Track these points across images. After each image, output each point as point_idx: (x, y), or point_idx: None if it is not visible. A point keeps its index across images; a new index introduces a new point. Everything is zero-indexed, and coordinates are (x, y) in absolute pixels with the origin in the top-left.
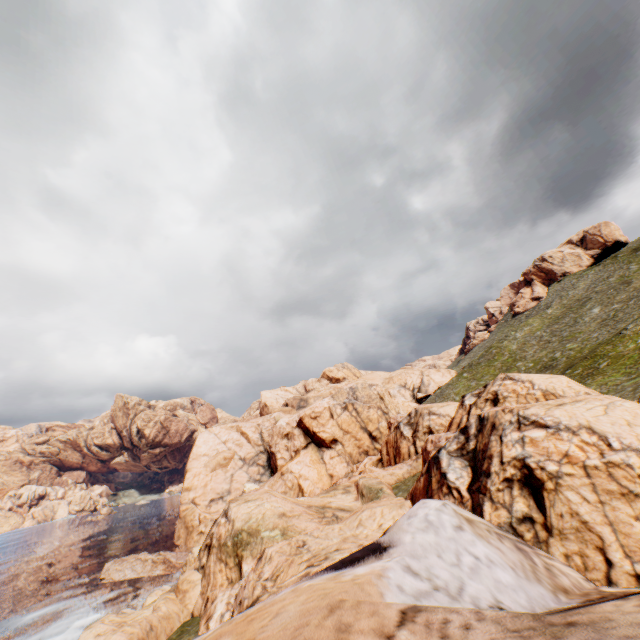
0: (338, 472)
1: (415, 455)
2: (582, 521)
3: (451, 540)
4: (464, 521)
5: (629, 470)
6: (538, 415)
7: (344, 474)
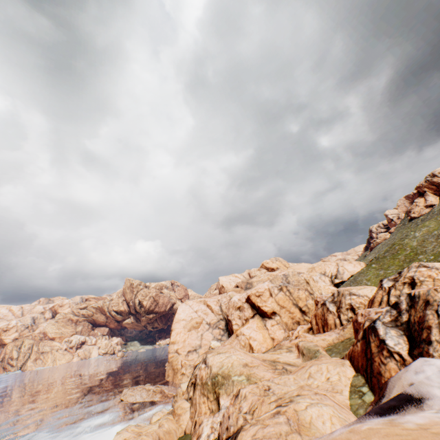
0: (278, 336)
1: (340, 326)
2: None
3: None
4: None
5: None
6: None
7: (282, 338)
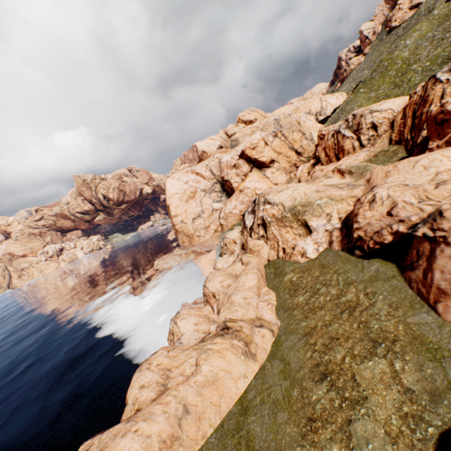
0: (280, 181)
1: (359, 147)
2: None
3: None
4: None
5: None
6: None
7: (285, 181)
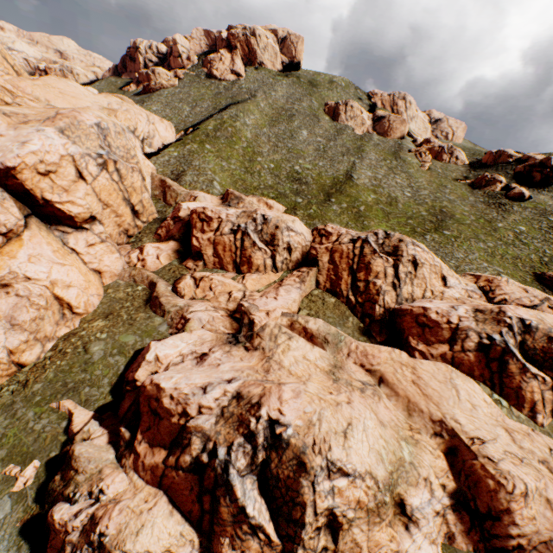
0: (110, 267)
1: (273, 268)
2: None
3: None
4: None
5: None
6: None
7: (122, 269)
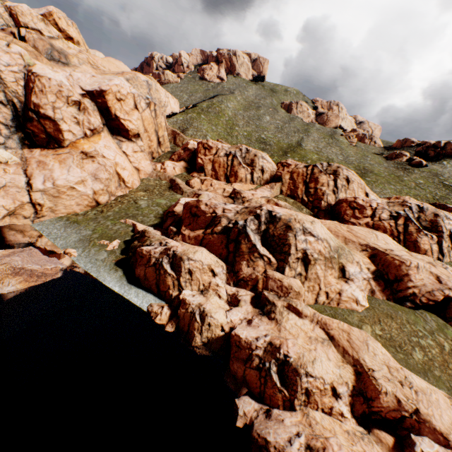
0: (145, 168)
1: (251, 181)
2: None
3: None
4: None
5: None
6: (448, 216)
7: (151, 171)
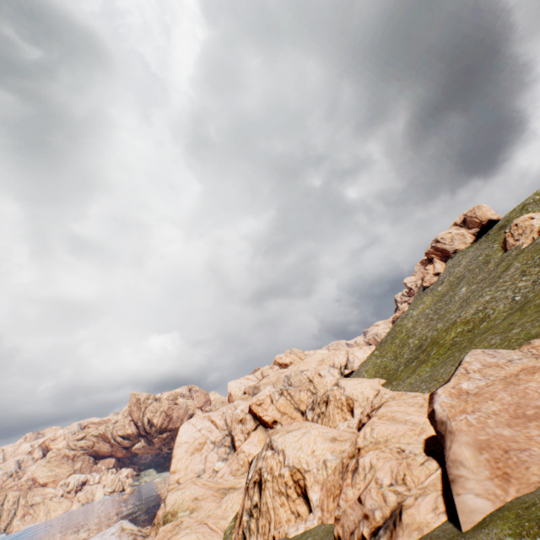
0: None
1: None
2: (268, 507)
3: (104, 539)
4: (120, 530)
5: (282, 479)
6: (274, 440)
7: None
